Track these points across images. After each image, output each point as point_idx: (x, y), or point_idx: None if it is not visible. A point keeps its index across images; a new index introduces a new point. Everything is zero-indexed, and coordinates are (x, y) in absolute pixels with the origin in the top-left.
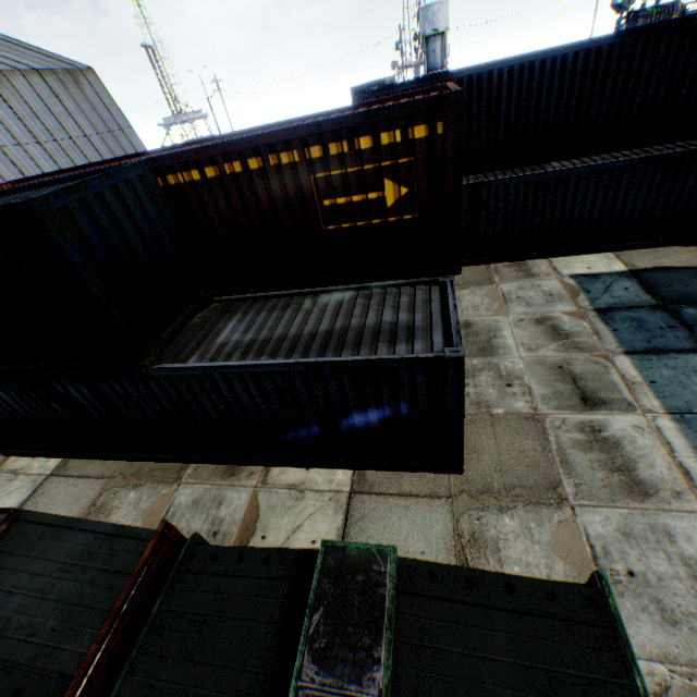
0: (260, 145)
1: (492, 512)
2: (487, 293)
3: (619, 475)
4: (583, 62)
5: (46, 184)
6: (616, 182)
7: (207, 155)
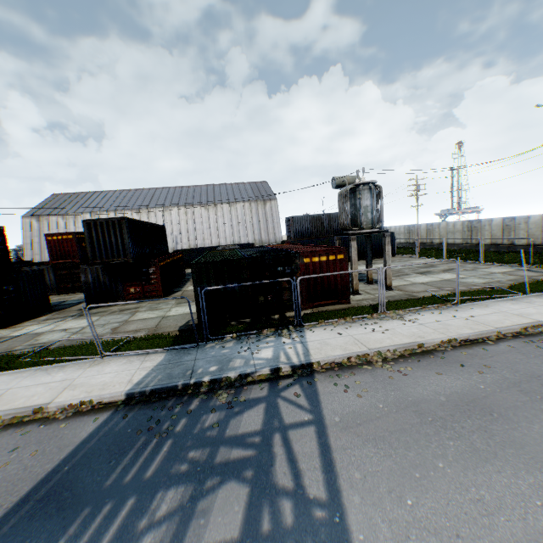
0: None
1: None
2: None
3: None
4: None
5: None
6: None
7: None
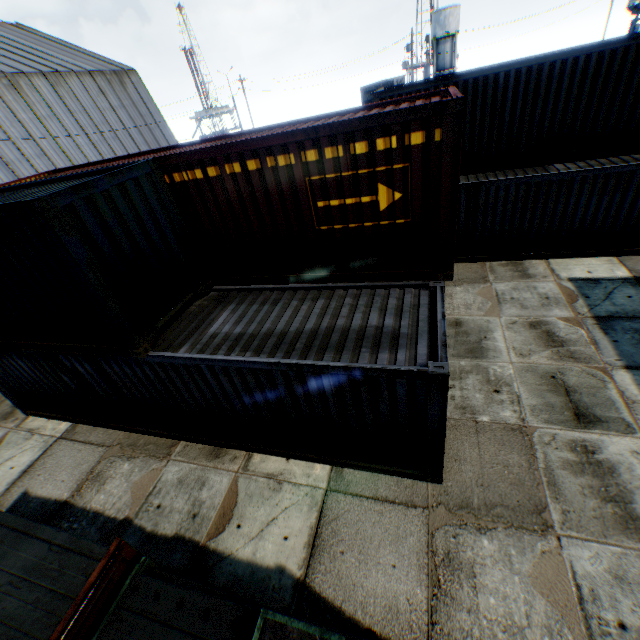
0: (259, 147)
1: (470, 530)
2: (480, 292)
3: (613, 506)
4: (595, 64)
5: (68, 178)
6: (625, 186)
7: (209, 155)
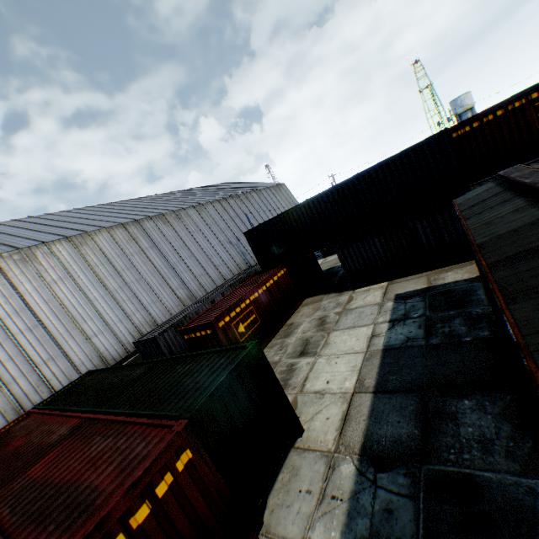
0: (503, 104)
1: None
2: None
3: None
4: None
5: None
6: None
7: (474, 118)
